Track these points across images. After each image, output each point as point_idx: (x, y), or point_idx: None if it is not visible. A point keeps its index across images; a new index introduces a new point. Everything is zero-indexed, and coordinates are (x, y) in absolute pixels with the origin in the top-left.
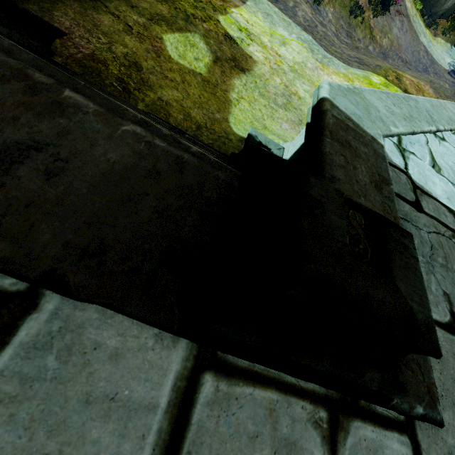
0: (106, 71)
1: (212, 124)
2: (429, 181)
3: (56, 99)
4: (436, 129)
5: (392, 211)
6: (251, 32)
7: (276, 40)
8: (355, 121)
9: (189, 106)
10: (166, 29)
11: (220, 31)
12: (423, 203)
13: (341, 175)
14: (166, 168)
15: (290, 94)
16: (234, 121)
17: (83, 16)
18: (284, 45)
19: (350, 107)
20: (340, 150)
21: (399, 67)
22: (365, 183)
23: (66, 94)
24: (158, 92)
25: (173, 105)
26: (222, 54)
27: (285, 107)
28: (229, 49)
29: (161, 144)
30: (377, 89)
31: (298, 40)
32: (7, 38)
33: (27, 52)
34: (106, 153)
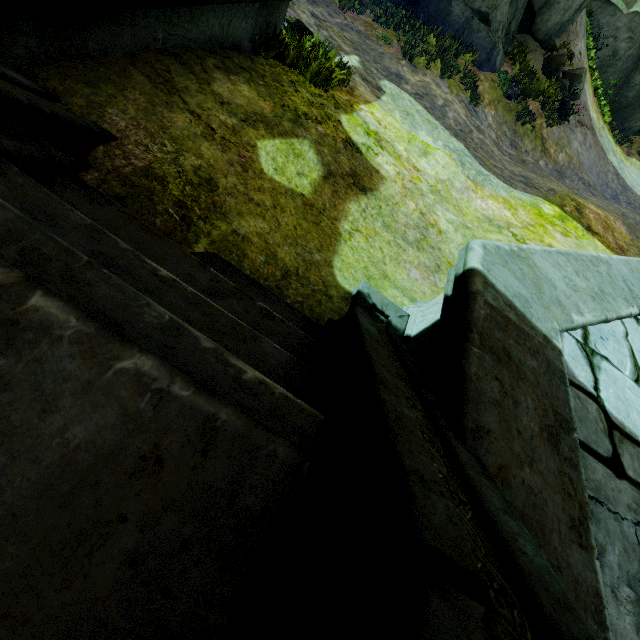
0: (163, 192)
1: (307, 269)
2: (632, 411)
3: (9, 314)
4: (639, 311)
5: (575, 490)
6: (382, 137)
7: (416, 148)
8: (520, 310)
9: (277, 243)
10: (264, 133)
11: (340, 136)
12: (625, 459)
13: (493, 421)
14: (178, 447)
15: (427, 225)
16: (340, 265)
17: (148, 115)
18: (425, 155)
19: (512, 284)
20: (493, 368)
21: (579, 190)
22: (532, 432)
23: (32, 304)
24: (234, 221)
25: (252, 241)
26: (337, 167)
27: (418, 245)
28: (348, 160)
29: (181, 393)
30: (553, 249)
31: (446, 150)
32: (6, 161)
33: (6, 209)
34: (67, 428)
